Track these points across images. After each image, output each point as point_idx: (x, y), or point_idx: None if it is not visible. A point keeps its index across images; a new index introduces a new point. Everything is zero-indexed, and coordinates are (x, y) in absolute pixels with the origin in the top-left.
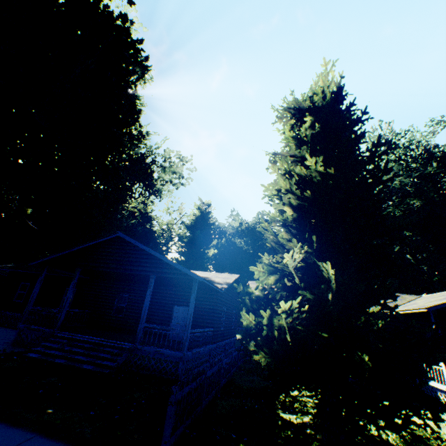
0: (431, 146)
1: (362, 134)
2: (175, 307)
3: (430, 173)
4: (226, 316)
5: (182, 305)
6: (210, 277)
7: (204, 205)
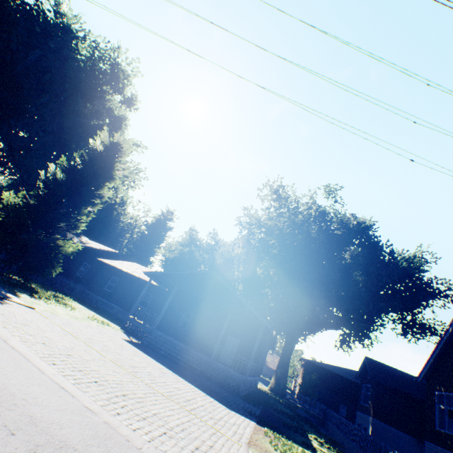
0: (310, 204)
1: (112, 164)
2: None
3: (297, 223)
4: (90, 272)
5: None
6: (92, 244)
7: (169, 212)
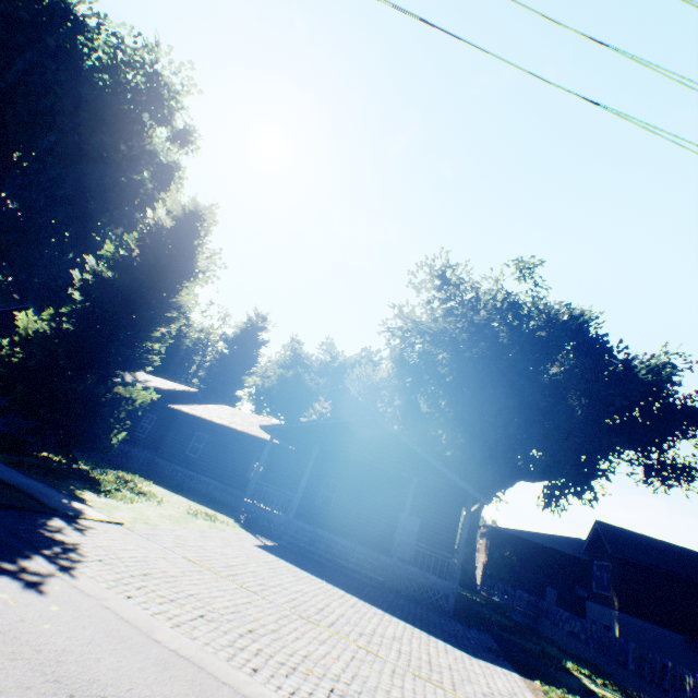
0: (495, 291)
1: (193, 250)
2: None
3: (478, 323)
4: (157, 427)
5: None
6: (154, 382)
7: (260, 317)
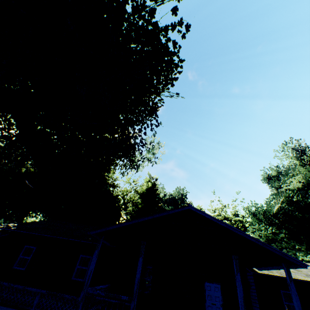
0: None
1: None
2: (205, 284)
3: None
4: None
5: (213, 281)
6: None
7: (152, 179)
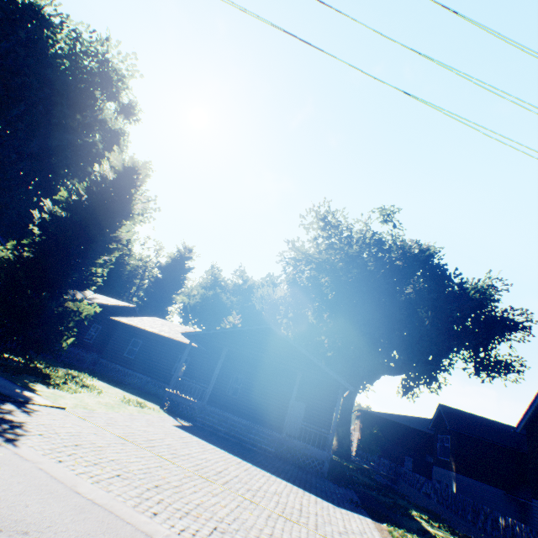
0: (364, 231)
1: (130, 196)
2: None
3: (352, 255)
4: (102, 335)
5: None
6: (100, 299)
7: (187, 249)
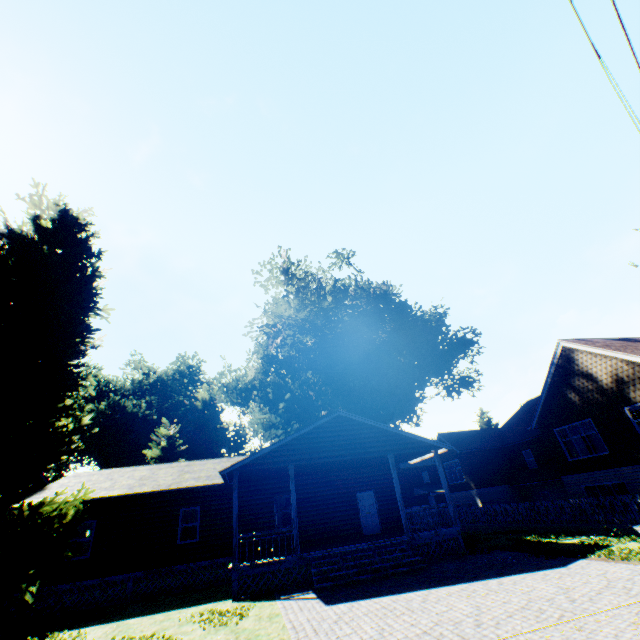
0: (330, 279)
1: (92, 272)
2: None
3: (328, 308)
4: None
5: None
6: None
7: None
